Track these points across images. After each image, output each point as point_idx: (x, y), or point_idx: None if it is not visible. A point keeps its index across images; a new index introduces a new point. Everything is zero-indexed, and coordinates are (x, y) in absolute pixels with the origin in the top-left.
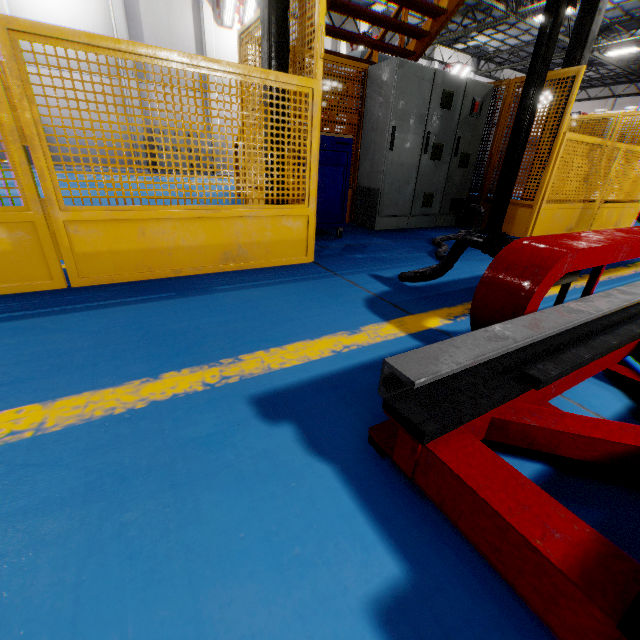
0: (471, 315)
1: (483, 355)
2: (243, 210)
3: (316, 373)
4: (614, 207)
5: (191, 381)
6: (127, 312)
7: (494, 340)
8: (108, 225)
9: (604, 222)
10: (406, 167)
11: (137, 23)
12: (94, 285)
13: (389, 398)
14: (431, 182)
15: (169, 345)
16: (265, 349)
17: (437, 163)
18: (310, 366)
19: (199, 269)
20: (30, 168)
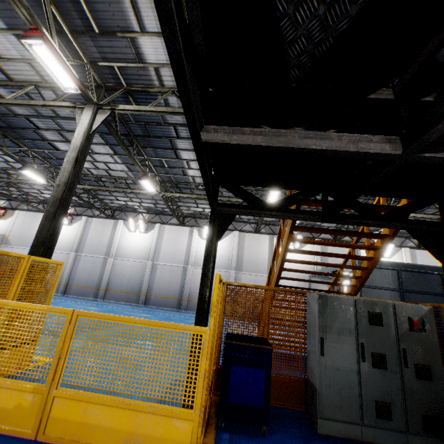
0: None
1: None
2: (145, 406)
3: None
4: None
5: None
6: None
7: None
8: (72, 401)
9: None
10: (343, 371)
11: (242, 249)
12: (46, 440)
13: None
14: (381, 390)
15: None
16: None
17: (383, 371)
18: None
19: None
20: (56, 367)
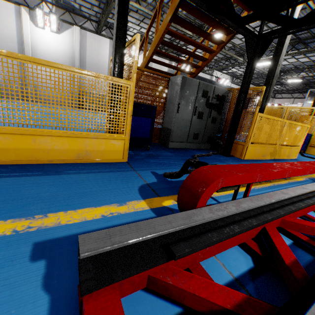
0: (177, 203)
1: (140, 237)
2: (90, 134)
3: (83, 229)
4: (287, 148)
5: (8, 228)
6: (7, 181)
7: (156, 226)
8: (16, 136)
9: (282, 154)
10: (185, 120)
11: (84, 49)
12: (3, 164)
13: (81, 259)
14: (197, 128)
15: (14, 203)
16: (65, 211)
17: (200, 120)
18: (83, 224)
19: (63, 160)
20: None
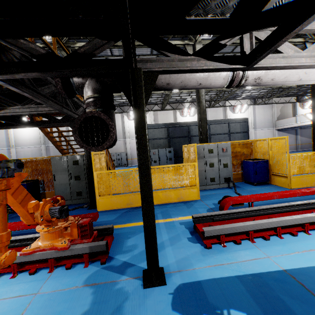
0: None
1: None
2: None
3: None
4: (169, 191)
5: None
6: None
7: None
8: None
9: (165, 198)
10: (64, 184)
11: None
12: None
13: None
14: (79, 187)
15: None
16: None
17: (79, 181)
18: None
19: None
20: None
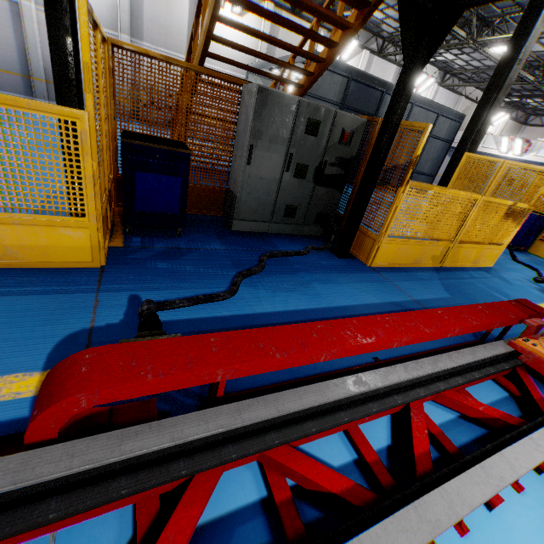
0: None
1: None
2: (5, 218)
3: None
4: (473, 247)
5: None
6: None
7: None
8: None
9: (462, 259)
10: (266, 181)
11: None
12: None
13: None
14: (294, 196)
15: None
16: None
17: (301, 181)
18: None
19: None
20: None
